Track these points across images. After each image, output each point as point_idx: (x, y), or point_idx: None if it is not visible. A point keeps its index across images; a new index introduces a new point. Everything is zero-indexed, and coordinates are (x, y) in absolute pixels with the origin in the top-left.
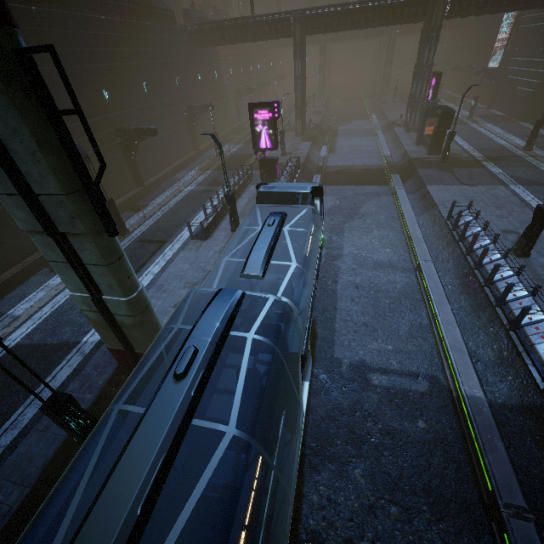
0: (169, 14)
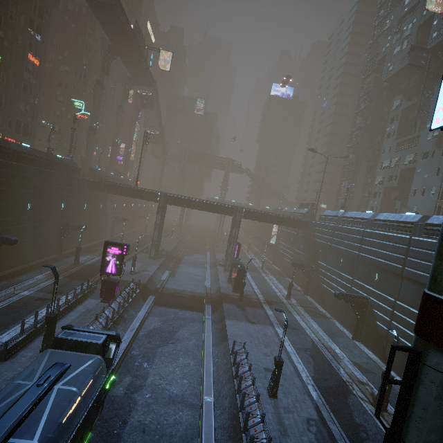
0: (76, 169)
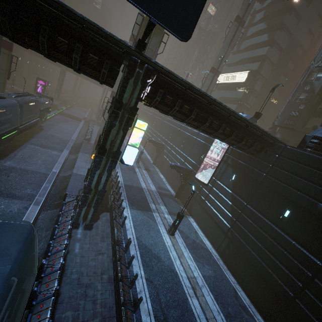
0: None
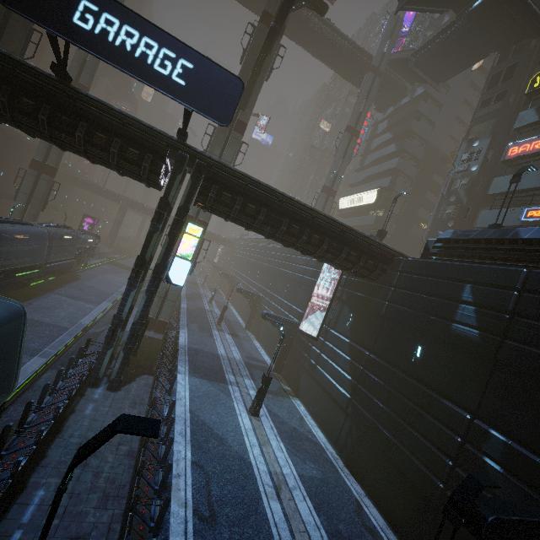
0: None
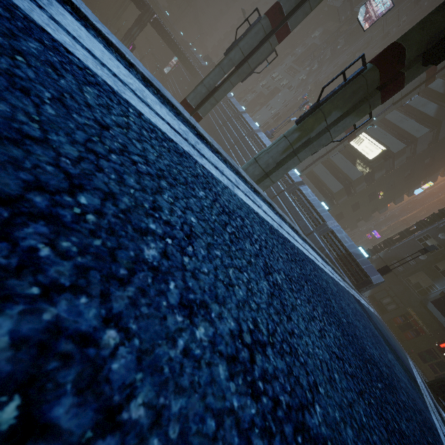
0: None
